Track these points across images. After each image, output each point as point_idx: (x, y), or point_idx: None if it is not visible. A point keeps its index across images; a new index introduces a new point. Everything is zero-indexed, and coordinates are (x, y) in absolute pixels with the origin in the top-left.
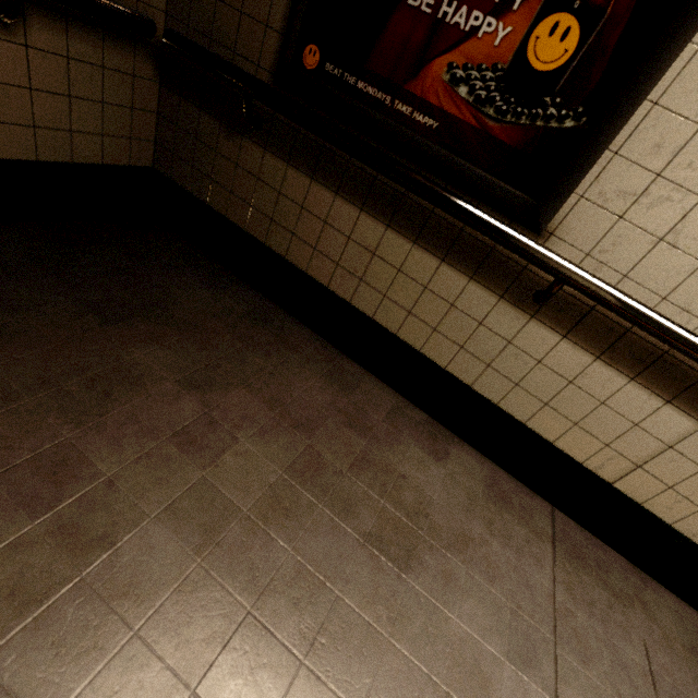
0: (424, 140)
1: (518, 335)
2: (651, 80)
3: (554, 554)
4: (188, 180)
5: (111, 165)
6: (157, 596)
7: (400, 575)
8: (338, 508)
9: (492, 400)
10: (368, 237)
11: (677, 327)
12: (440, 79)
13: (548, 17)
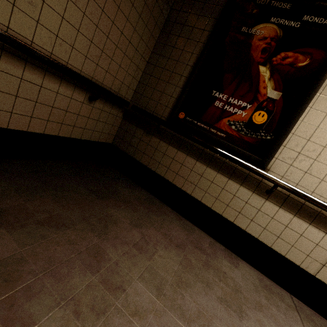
0: (221, 140)
1: (262, 207)
2: (290, 128)
3: (300, 317)
4: (126, 148)
5: (100, 142)
6: (147, 316)
7: (240, 319)
8: (205, 284)
9: (255, 236)
10: (199, 170)
11: (321, 201)
12: (225, 123)
13: (257, 111)
